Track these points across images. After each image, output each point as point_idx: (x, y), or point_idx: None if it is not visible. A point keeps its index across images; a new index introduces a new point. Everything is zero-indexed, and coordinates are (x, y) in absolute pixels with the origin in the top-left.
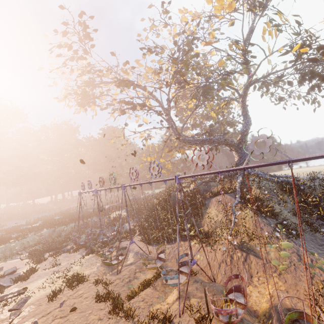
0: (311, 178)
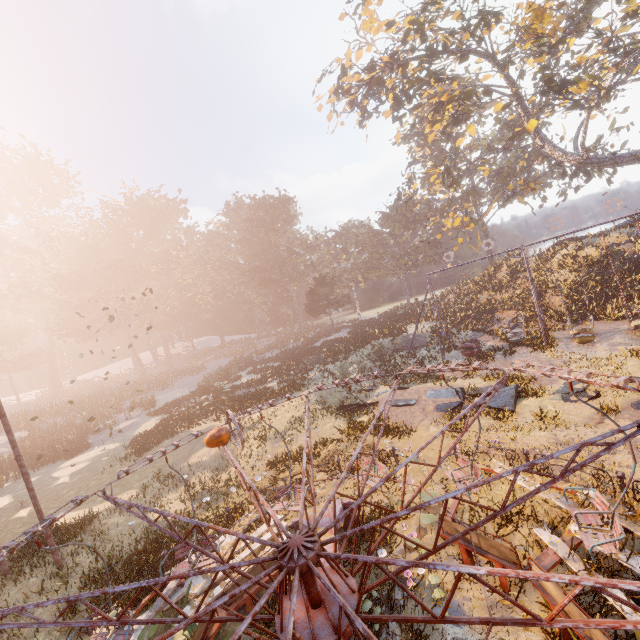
0: None
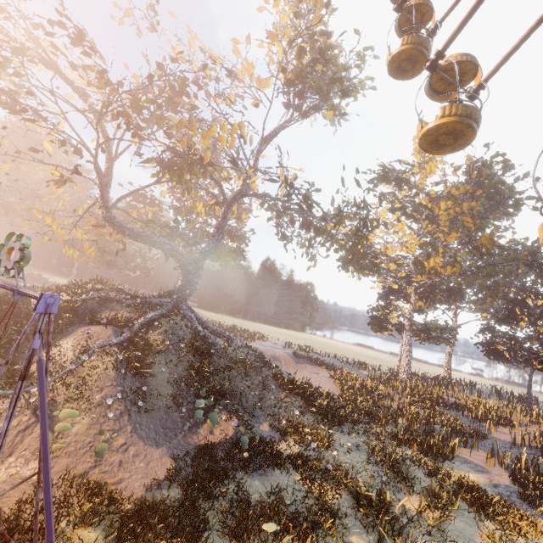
0: (240, 345)
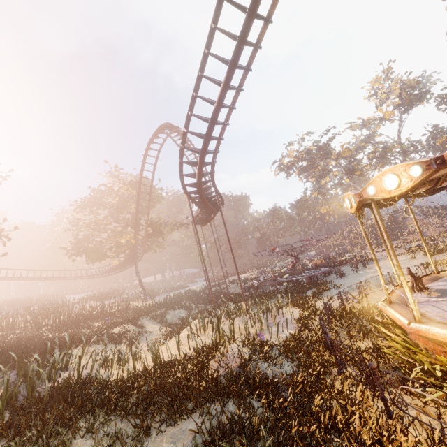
0: None
